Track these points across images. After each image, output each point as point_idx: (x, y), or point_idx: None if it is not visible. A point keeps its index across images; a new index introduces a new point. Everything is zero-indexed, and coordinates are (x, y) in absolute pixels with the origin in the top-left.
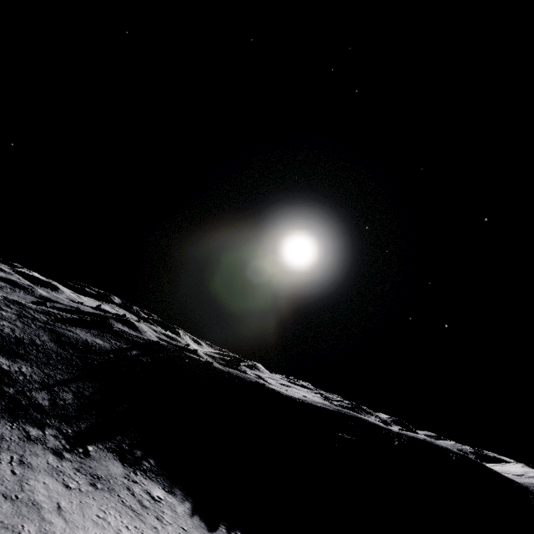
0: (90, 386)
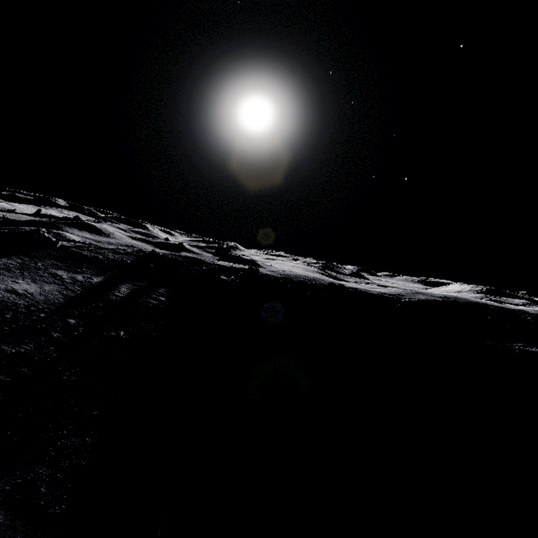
0: (17, 536)
